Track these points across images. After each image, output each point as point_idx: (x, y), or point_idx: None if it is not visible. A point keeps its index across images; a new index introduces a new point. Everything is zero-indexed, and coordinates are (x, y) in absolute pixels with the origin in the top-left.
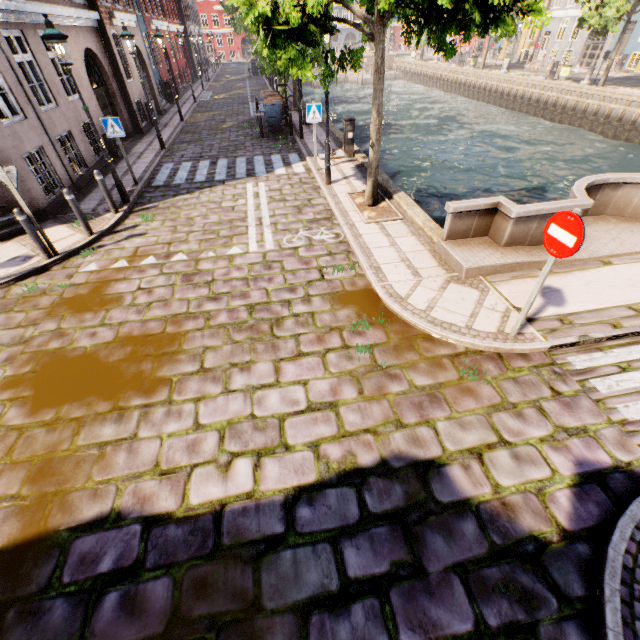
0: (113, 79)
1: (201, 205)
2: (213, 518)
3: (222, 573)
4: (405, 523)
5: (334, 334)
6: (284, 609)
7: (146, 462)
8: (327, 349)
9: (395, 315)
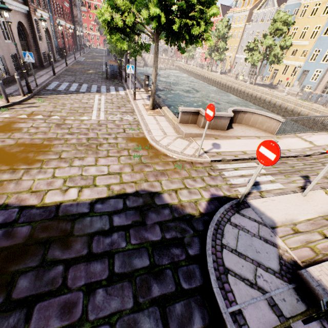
0: (31, 39)
1: (71, 99)
2: (55, 207)
3: (56, 224)
4: (141, 210)
5: (125, 151)
6: (83, 235)
7: (25, 188)
8: (121, 155)
9: (153, 147)
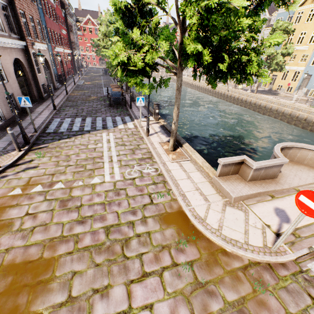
0: (30, 73)
1: (75, 146)
2: None
3: None
4: None
5: (165, 252)
6: None
7: None
8: (162, 267)
9: (200, 232)
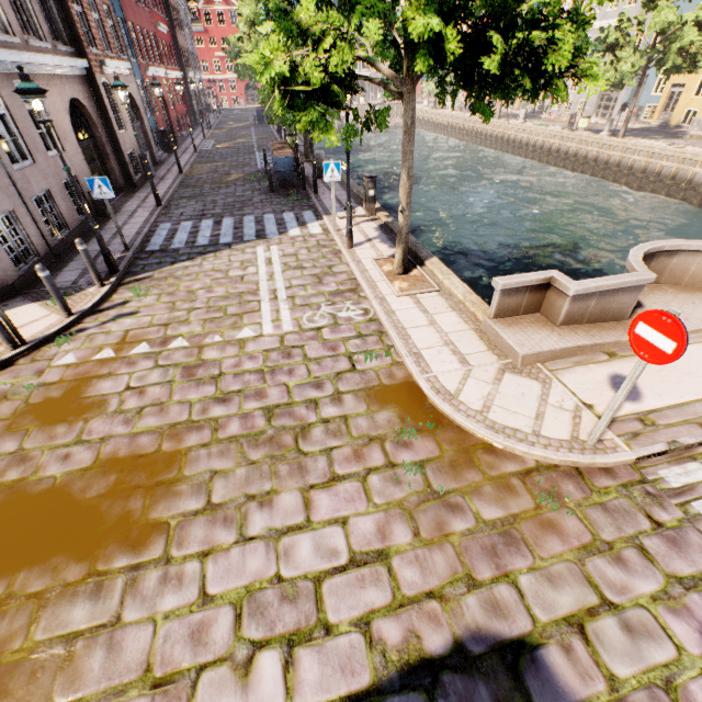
0: (103, 130)
1: (204, 274)
2: None
3: None
4: None
5: (374, 447)
6: None
7: (132, 665)
8: (368, 469)
9: (445, 417)
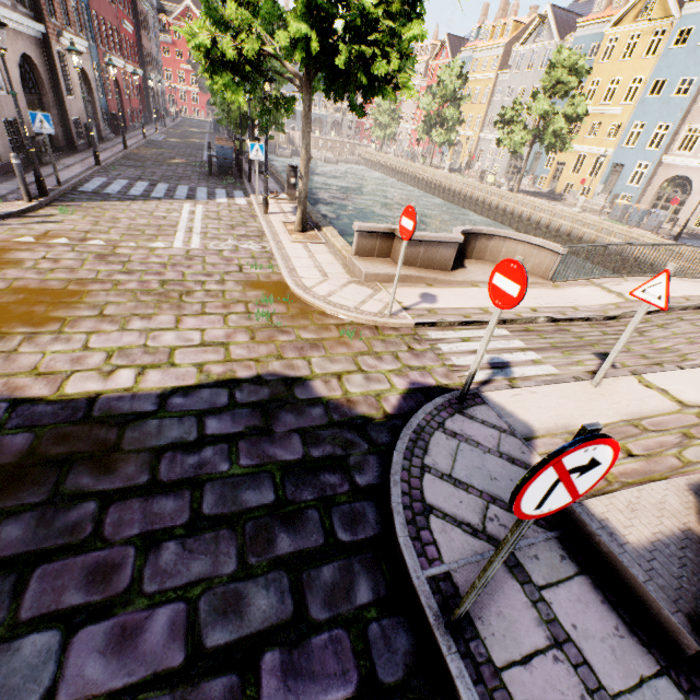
0: (50, 91)
1: (131, 211)
2: (87, 401)
3: (87, 431)
4: (265, 408)
5: (240, 304)
6: (142, 450)
7: (23, 367)
8: (231, 312)
9: (299, 299)
